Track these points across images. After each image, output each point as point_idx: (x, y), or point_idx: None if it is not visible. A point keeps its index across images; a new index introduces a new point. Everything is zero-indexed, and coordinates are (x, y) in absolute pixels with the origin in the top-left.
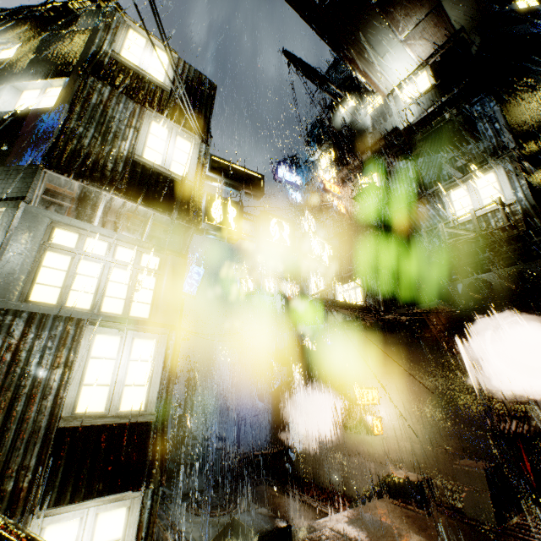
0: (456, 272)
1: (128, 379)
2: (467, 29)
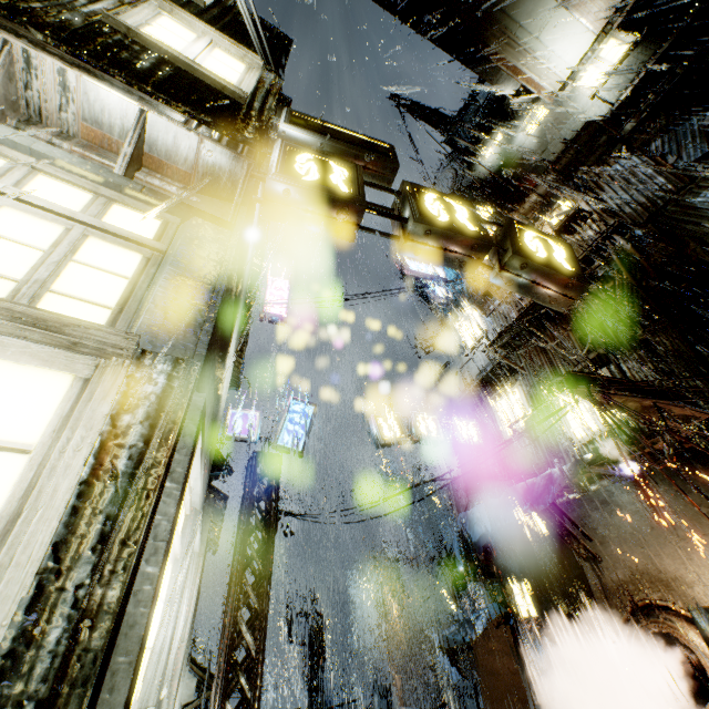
0: None
1: None
2: None
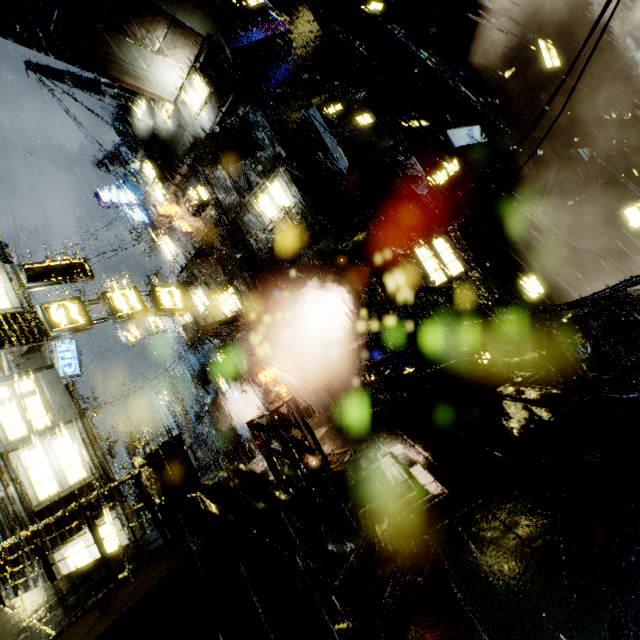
0: (286, 263)
1: (64, 466)
2: (214, 34)
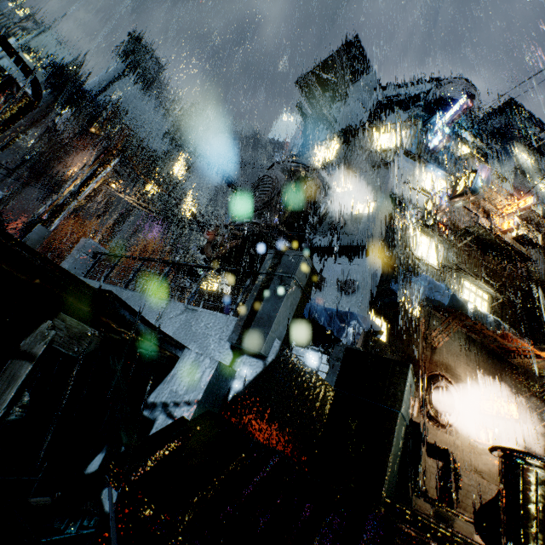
0: None
1: None
2: None
